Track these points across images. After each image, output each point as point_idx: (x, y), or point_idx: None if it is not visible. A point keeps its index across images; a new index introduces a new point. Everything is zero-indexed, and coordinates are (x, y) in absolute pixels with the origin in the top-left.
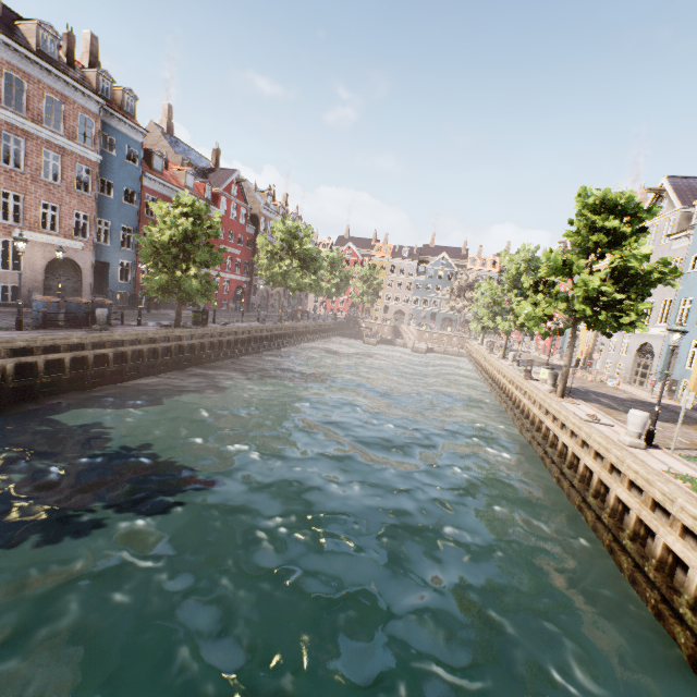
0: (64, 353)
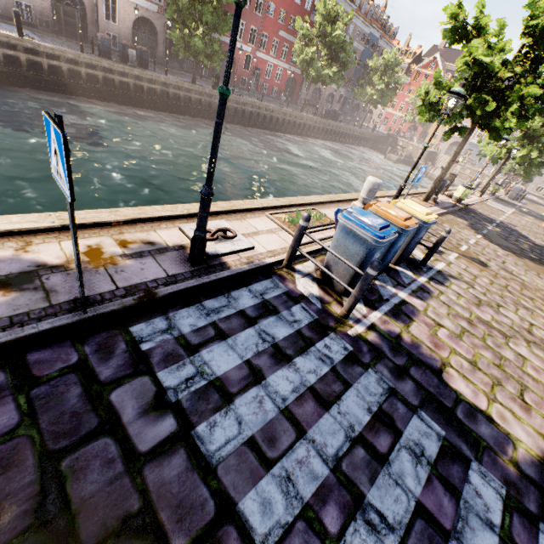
0: (98, 72)
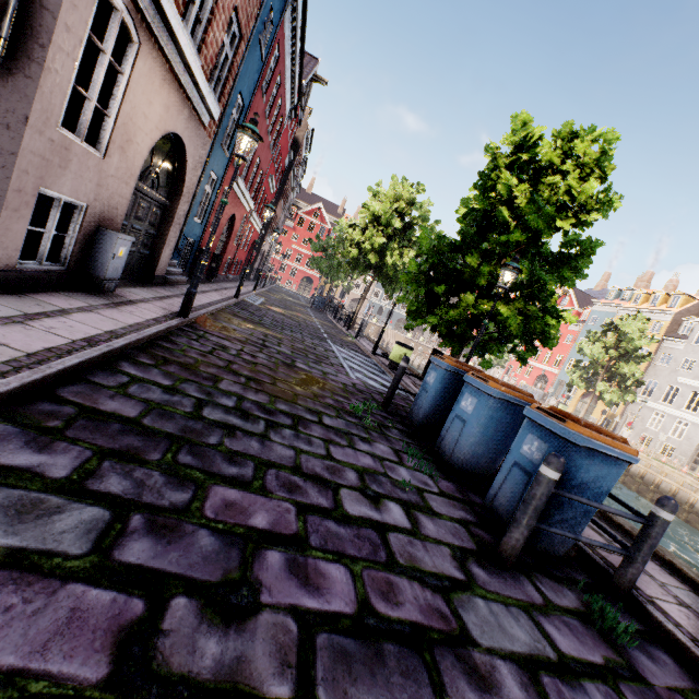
0: None
